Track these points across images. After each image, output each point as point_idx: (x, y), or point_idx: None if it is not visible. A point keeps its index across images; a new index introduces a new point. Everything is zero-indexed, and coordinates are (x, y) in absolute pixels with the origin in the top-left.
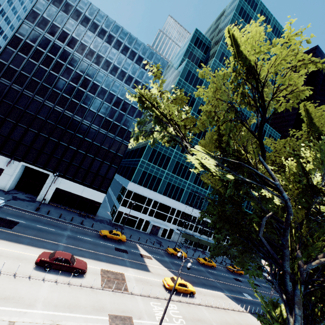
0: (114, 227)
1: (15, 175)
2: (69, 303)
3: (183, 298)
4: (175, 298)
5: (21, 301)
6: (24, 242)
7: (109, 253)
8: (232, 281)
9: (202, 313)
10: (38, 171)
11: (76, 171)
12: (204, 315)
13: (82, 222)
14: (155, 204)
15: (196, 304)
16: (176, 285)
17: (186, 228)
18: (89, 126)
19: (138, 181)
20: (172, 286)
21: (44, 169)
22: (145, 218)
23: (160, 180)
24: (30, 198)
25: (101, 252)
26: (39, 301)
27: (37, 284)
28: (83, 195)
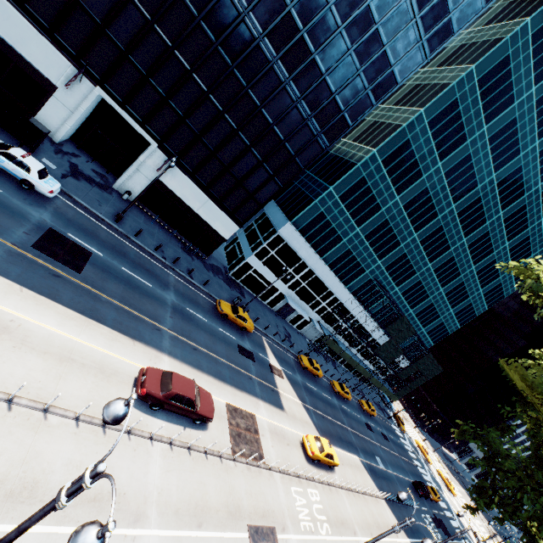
0: (232, 290)
1: (79, 114)
2: (194, 503)
3: (323, 474)
4: (315, 474)
5: (123, 506)
6: (107, 321)
7: (233, 360)
8: (364, 430)
9: (344, 506)
10: (127, 122)
11: (205, 160)
12: (346, 510)
13: (191, 272)
14: (307, 275)
15: (337, 486)
16: (323, 455)
17: (330, 326)
18: (271, 61)
19: (304, 226)
20: (317, 456)
21: (143, 127)
22: (282, 289)
23: (338, 240)
24: (102, 179)
25: (222, 356)
26: (151, 501)
27: (143, 451)
28: (199, 213)
